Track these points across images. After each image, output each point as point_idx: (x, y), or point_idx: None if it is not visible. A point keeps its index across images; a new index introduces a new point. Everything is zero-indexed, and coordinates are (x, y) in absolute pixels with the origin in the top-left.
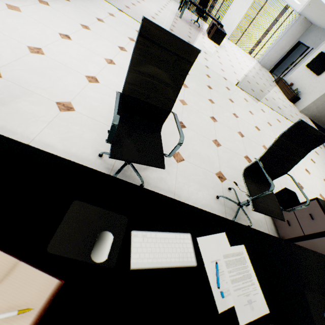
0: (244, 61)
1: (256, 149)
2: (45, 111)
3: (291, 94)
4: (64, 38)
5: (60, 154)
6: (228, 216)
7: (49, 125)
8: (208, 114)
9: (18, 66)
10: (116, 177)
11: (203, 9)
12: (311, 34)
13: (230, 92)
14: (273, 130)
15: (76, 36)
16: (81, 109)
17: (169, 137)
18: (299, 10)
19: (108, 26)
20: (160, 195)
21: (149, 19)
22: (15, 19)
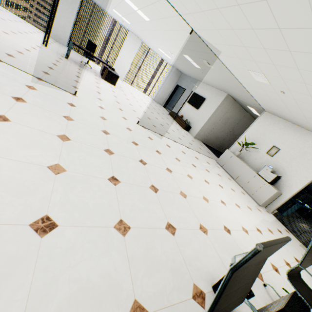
0: (141, 99)
1: (175, 202)
2: None
3: (184, 124)
4: None
5: None
6: None
7: None
8: (106, 174)
9: None
10: None
11: (91, 53)
12: (184, 80)
13: (133, 133)
14: (183, 165)
15: None
16: None
17: None
18: (172, 63)
19: None
20: None
21: (10, 52)
22: None
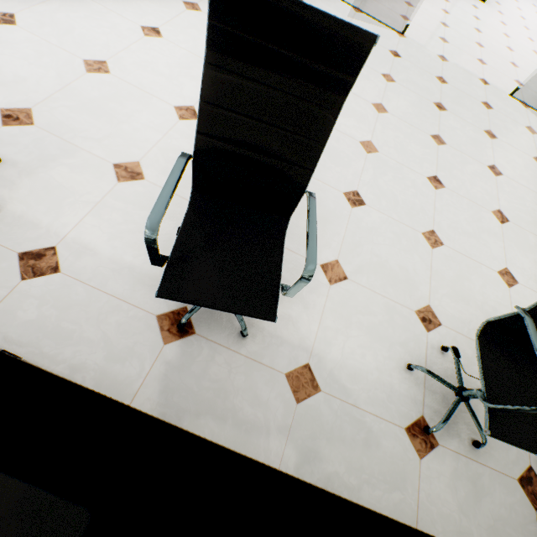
0: None
1: (536, 253)
2: (93, 183)
3: None
4: (148, 36)
5: (103, 265)
6: (429, 413)
7: (94, 209)
8: (425, 171)
9: (62, 101)
10: (96, 393)
11: None
12: None
13: (492, 114)
14: None
15: (171, 27)
16: (155, 176)
17: (323, 227)
18: None
19: None
20: (199, 441)
21: None
22: (72, 11)
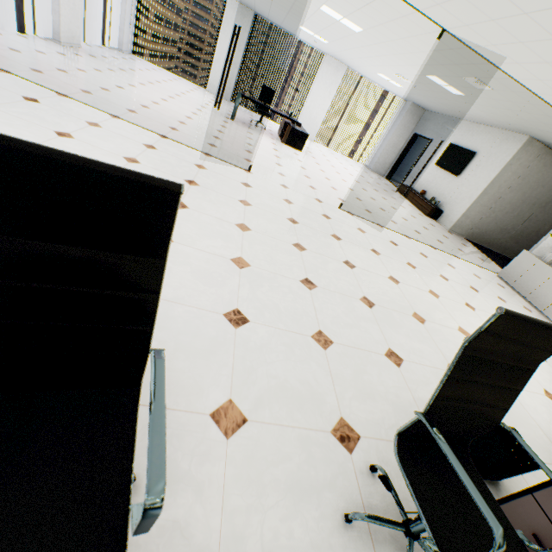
0: (344, 169)
1: (404, 326)
2: None
3: (427, 206)
4: None
5: None
6: None
7: None
8: (297, 275)
9: None
10: None
11: (266, 105)
12: (429, 123)
13: (332, 222)
14: (421, 275)
15: None
16: None
17: (206, 361)
18: (404, 95)
19: (81, 143)
20: None
21: (173, 125)
22: None
